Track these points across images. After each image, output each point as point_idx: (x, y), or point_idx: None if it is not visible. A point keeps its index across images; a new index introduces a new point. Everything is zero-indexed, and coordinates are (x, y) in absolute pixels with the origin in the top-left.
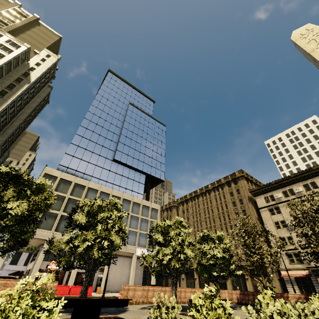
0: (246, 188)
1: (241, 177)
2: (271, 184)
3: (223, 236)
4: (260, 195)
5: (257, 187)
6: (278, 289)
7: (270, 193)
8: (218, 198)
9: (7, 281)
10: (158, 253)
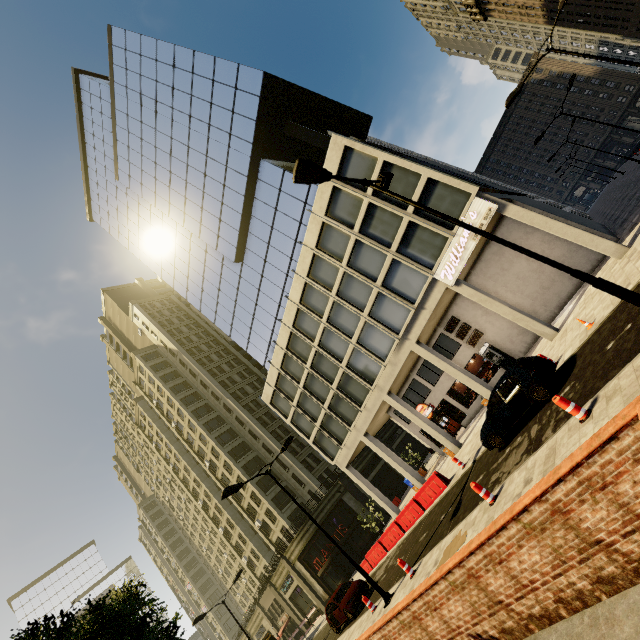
0: None
1: None
2: None
3: None
4: None
5: None
6: None
7: None
8: None
9: None
10: None
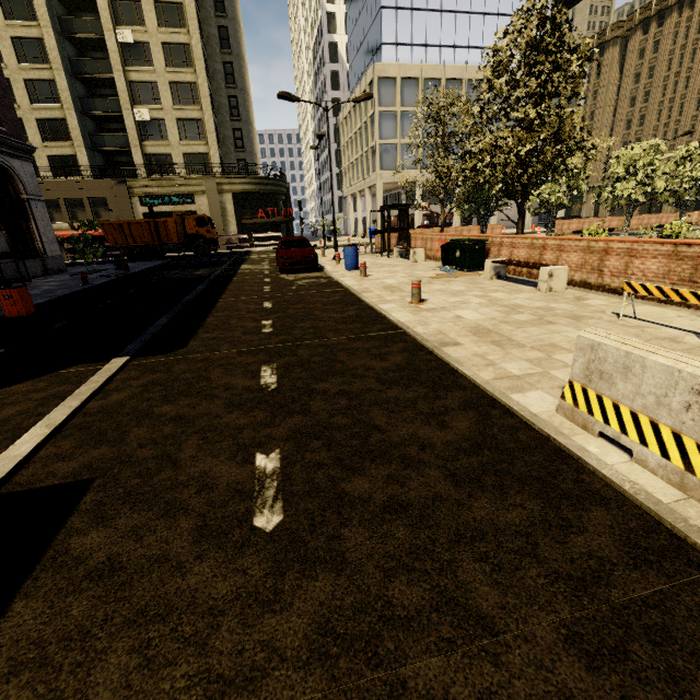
0: None
1: None
2: None
3: None
4: None
5: None
6: None
7: None
8: None
9: (469, 228)
10: (616, 189)
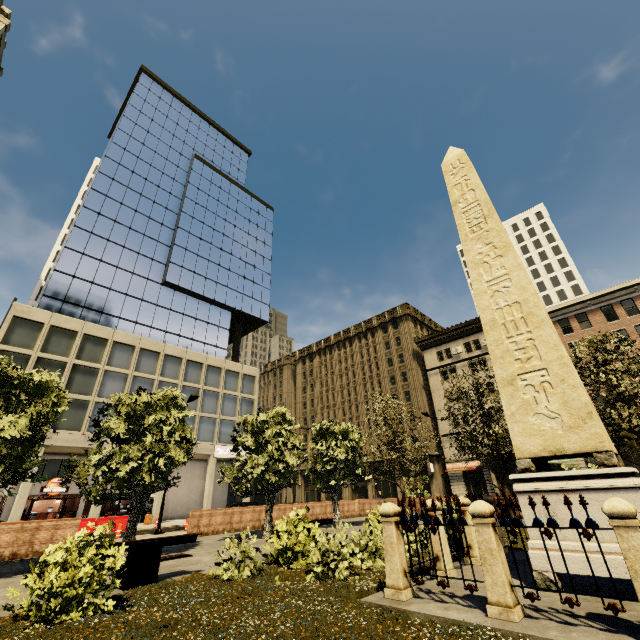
0: (412, 335)
1: (405, 316)
2: (449, 331)
3: (350, 429)
4: (432, 348)
5: (429, 335)
6: (440, 489)
7: (447, 346)
8: (365, 352)
9: None
10: (246, 464)
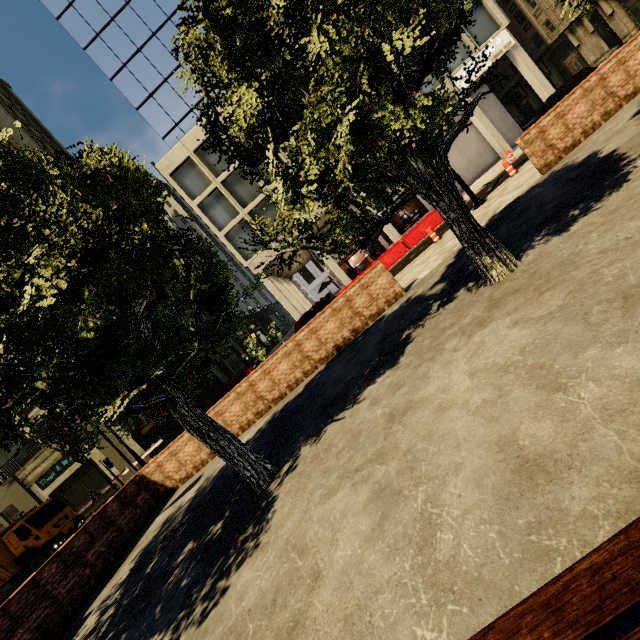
0: None
1: None
2: None
3: None
4: None
5: None
6: None
7: None
8: None
9: (309, 328)
10: None
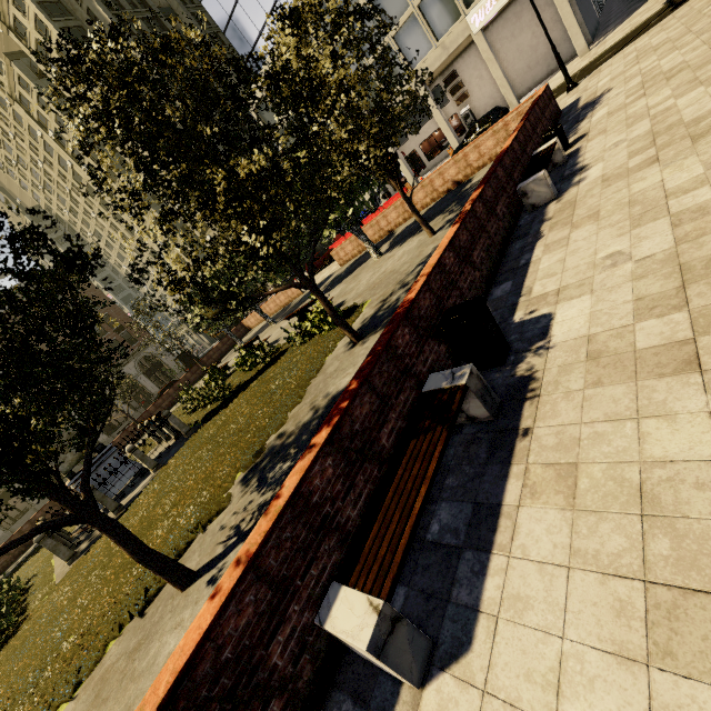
0: None
1: None
2: None
3: None
4: None
5: None
6: None
7: None
8: None
9: (277, 296)
10: None
